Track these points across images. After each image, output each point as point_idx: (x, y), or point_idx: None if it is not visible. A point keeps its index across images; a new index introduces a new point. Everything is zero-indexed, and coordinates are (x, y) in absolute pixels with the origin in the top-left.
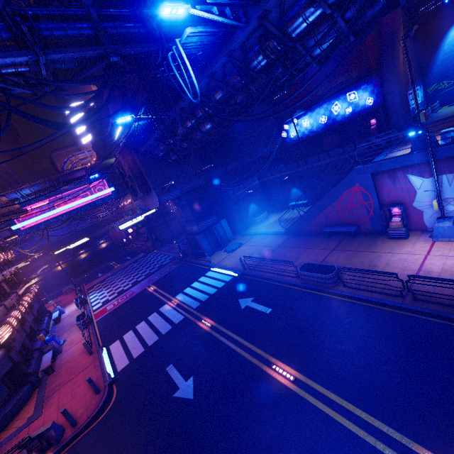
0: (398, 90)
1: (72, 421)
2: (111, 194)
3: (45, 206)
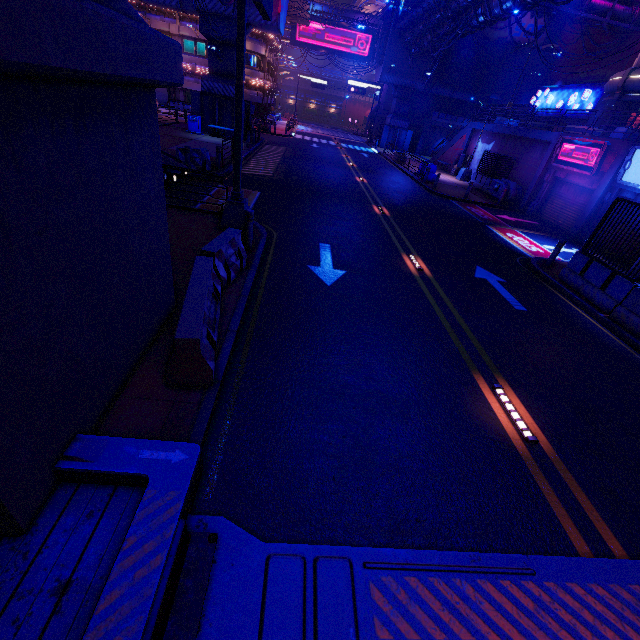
0: (601, 109)
1: (275, 129)
2: (368, 56)
3: (319, 30)
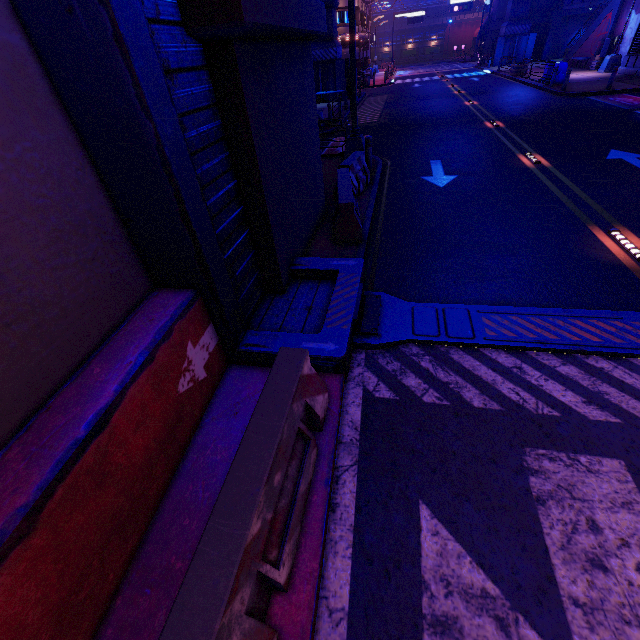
0: None
1: (374, 81)
2: None
3: None
